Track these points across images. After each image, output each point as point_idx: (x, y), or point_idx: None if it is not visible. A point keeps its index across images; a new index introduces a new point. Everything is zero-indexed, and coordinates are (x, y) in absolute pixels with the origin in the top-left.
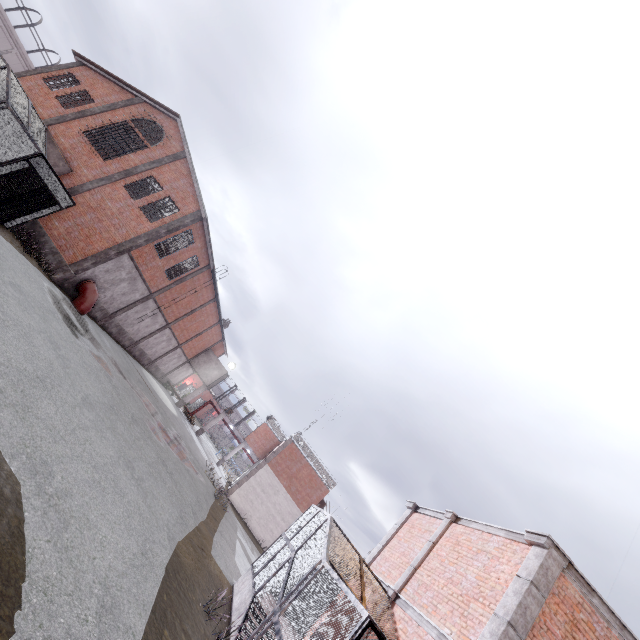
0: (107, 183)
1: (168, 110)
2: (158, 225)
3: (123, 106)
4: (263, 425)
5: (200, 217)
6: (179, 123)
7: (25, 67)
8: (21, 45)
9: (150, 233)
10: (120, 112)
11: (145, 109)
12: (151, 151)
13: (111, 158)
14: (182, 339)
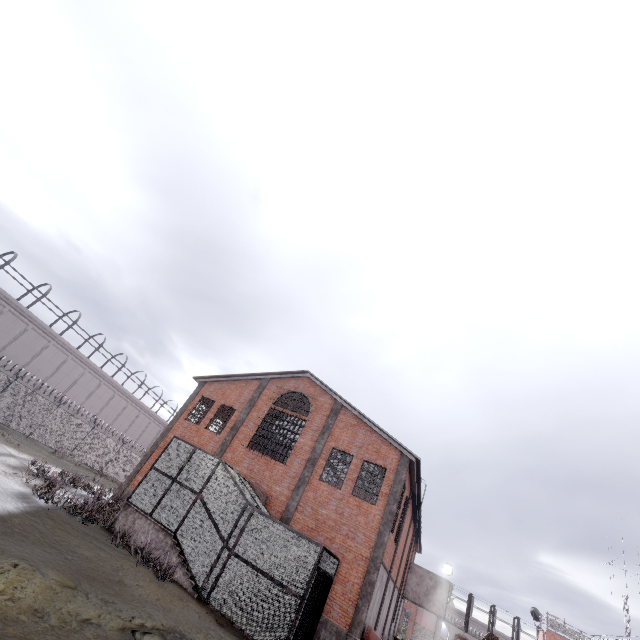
0: (304, 487)
1: (295, 373)
2: (383, 502)
3: (258, 396)
4: (547, 635)
5: (408, 461)
6: (311, 377)
7: (125, 399)
8: (120, 386)
9: (386, 520)
10: (260, 403)
11: (275, 385)
12: (311, 422)
13: (287, 456)
14: (399, 582)
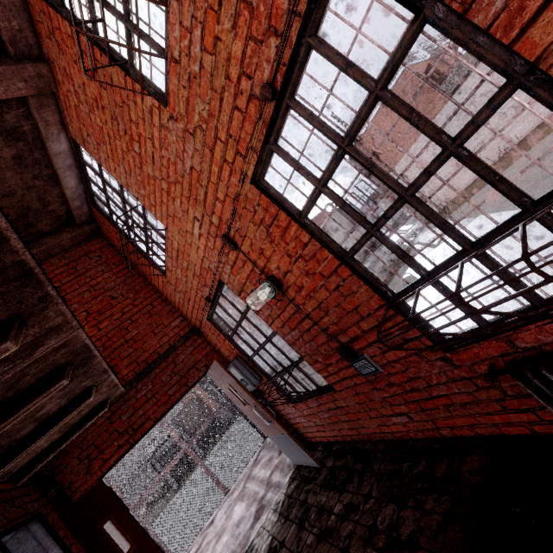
0: None
1: None
2: None
3: None
4: None
5: None
6: None
7: None
8: None
9: None
10: None
11: None
12: None
13: None
14: None
